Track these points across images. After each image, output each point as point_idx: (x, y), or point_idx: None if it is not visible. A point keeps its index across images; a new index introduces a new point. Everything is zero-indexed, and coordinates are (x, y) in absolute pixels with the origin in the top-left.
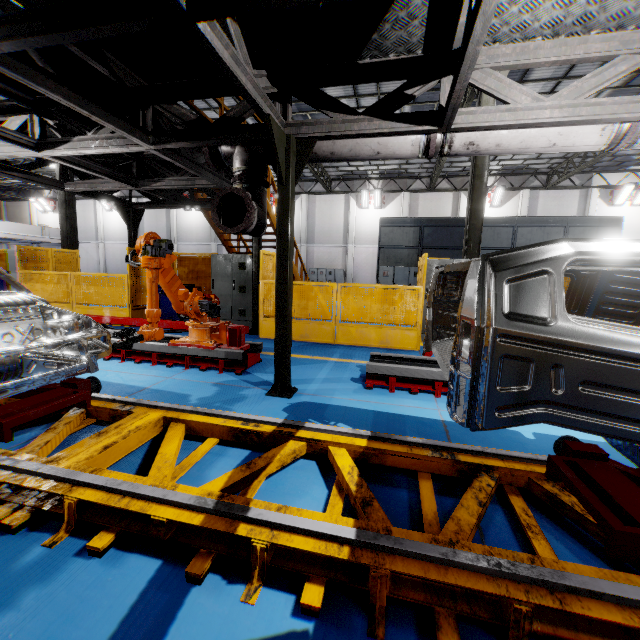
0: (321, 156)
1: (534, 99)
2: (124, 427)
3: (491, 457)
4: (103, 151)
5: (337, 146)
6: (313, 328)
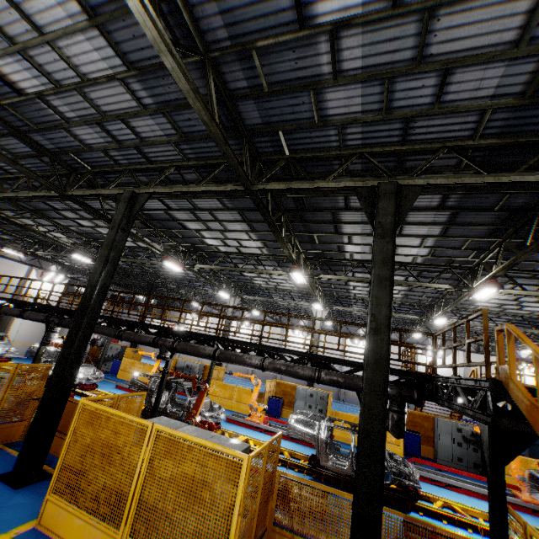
0: None
1: None
2: None
3: None
4: None
5: None
6: None
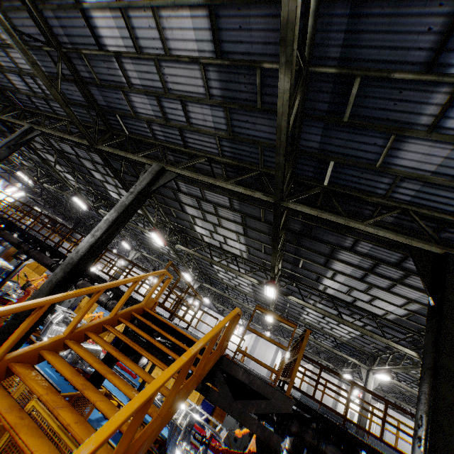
0: None
1: None
2: None
3: None
4: None
5: None
6: None
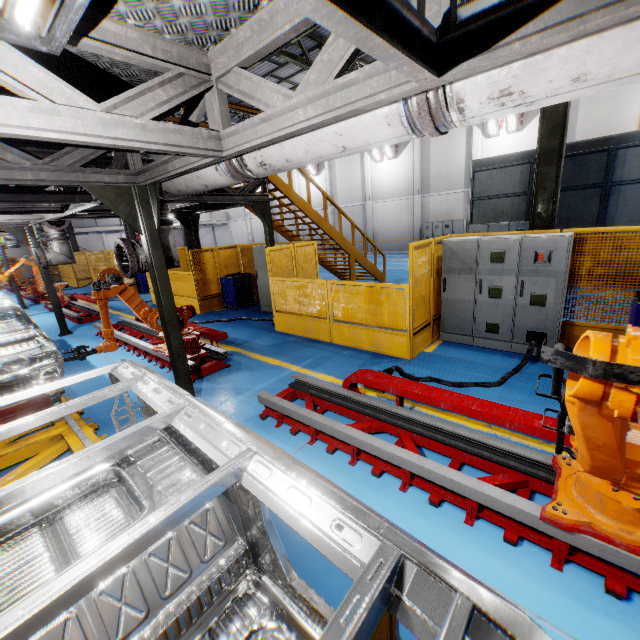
0: (176, 194)
1: (285, 96)
2: (31, 440)
3: None
4: (83, 208)
5: (176, 185)
6: (313, 325)
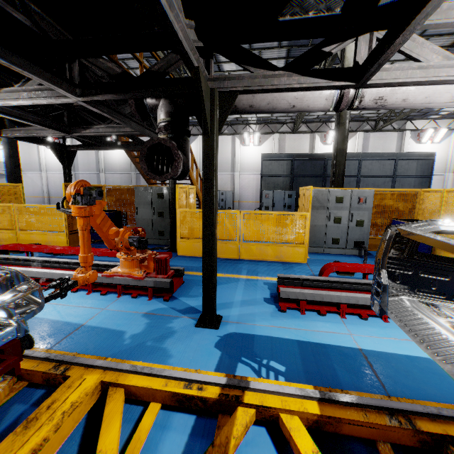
0: (240, 108)
1: (444, 57)
2: (57, 406)
3: (448, 420)
4: (32, 102)
5: (256, 99)
6: (221, 247)
